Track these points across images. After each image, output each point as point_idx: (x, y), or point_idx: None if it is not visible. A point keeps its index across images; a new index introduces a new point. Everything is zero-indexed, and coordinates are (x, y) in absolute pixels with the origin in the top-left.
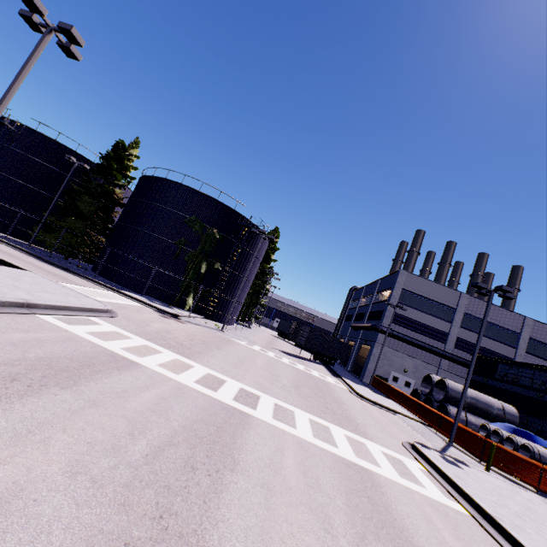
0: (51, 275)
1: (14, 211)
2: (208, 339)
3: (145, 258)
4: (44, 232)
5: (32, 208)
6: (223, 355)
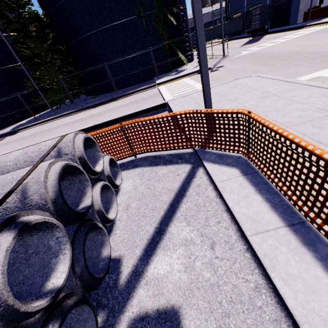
0: (143, 102)
1: (2, 102)
2: (269, 57)
3: (128, 52)
4: (45, 96)
5: (6, 89)
6: (326, 48)
